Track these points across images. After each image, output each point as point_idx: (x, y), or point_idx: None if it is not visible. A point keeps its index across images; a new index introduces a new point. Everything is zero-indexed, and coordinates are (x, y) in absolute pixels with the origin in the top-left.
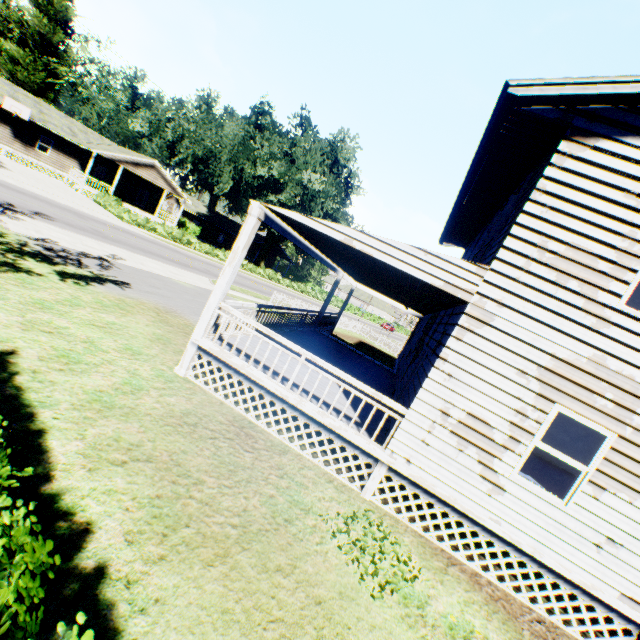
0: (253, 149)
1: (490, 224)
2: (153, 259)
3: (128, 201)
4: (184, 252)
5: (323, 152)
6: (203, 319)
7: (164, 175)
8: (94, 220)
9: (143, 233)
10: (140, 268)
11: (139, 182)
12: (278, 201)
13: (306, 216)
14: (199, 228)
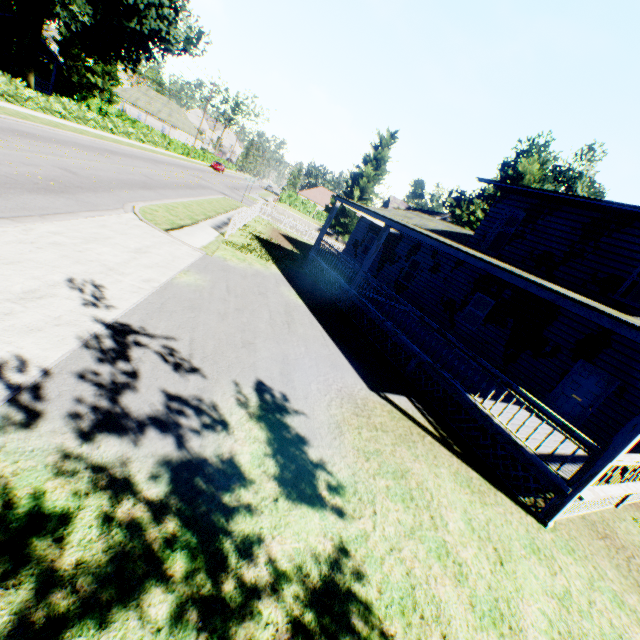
0: None
1: (632, 234)
2: (51, 217)
3: None
4: None
5: None
6: (594, 479)
7: None
8: None
9: None
10: (141, 292)
11: None
12: None
13: None
14: None
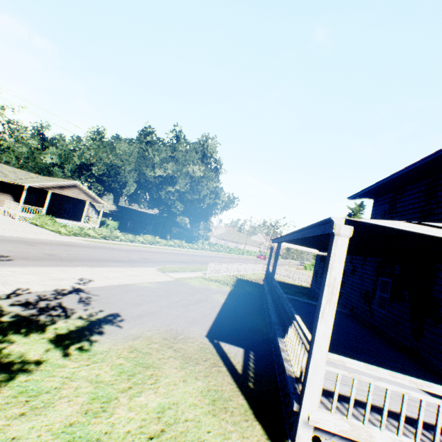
0: (150, 158)
1: None
2: (108, 266)
3: (56, 215)
4: (117, 247)
5: (197, 151)
6: (311, 385)
7: (84, 190)
8: (41, 243)
9: (81, 240)
10: (109, 284)
11: (63, 199)
12: (174, 190)
13: (415, 222)
14: (117, 222)
